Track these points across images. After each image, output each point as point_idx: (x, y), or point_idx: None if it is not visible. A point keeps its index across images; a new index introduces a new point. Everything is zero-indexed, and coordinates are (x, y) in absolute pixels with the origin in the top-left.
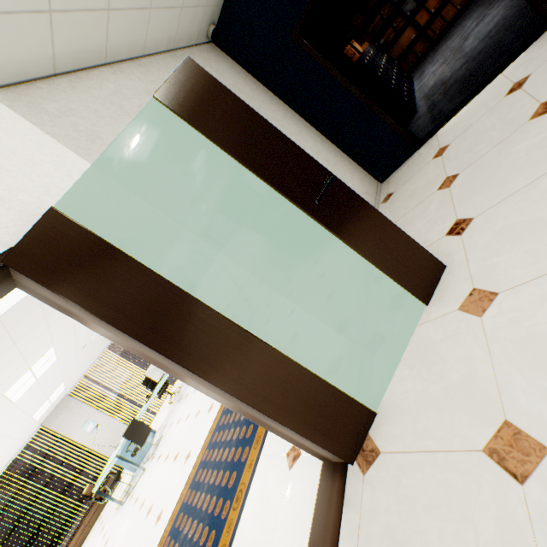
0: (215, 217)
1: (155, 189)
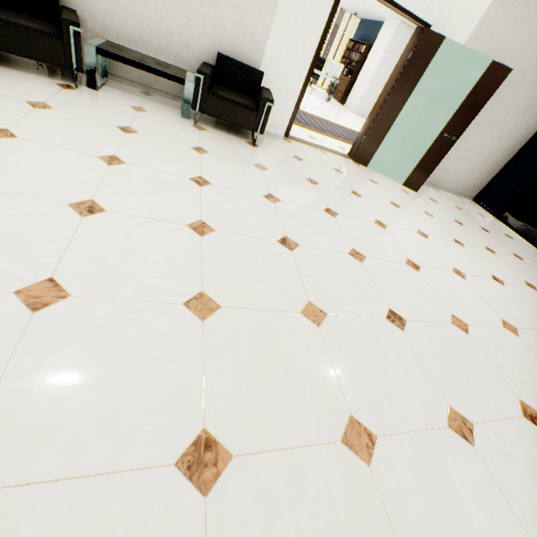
0: (445, 95)
1: (460, 63)
